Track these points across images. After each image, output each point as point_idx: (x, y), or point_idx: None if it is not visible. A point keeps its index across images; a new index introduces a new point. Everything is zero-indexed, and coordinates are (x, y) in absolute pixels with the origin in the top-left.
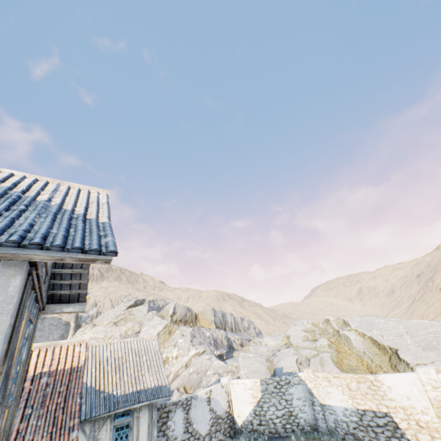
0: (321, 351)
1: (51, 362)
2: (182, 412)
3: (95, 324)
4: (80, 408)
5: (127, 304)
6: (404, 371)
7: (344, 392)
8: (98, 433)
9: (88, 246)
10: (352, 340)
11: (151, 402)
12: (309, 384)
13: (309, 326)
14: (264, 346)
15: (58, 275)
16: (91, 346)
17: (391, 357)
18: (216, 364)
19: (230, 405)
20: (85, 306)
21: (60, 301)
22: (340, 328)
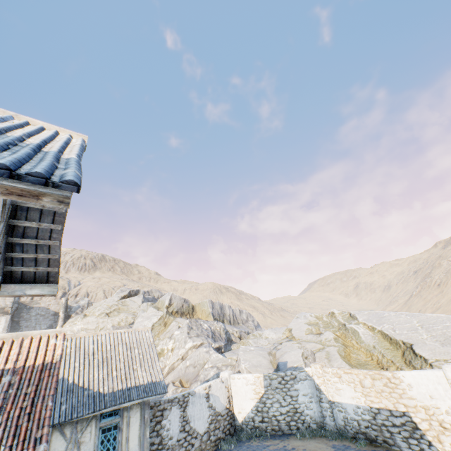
0: (327, 344)
1: (17, 356)
2: (179, 410)
3: (86, 315)
4: (60, 408)
5: (121, 294)
6: (421, 367)
7: (357, 389)
8: (81, 435)
9: (26, 170)
10: (360, 334)
11: (144, 400)
12: (316, 379)
13: (312, 320)
14: (265, 339)
15: (17, 247)
16: (74, 338)
17: (404, 352)
18: (215, 357)
19: (230, 401)
20: (56, 288)
21: (22, 281)
22: (346, 321)
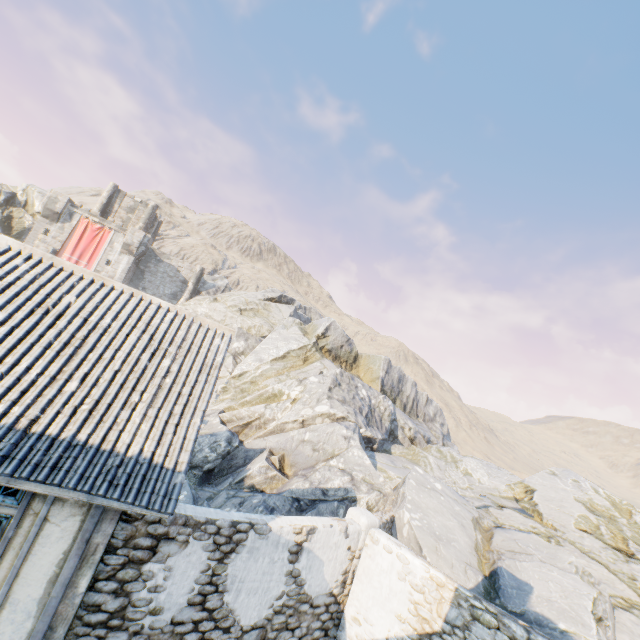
0: None
1: None
2: (207, 553)
3: (216, 300)
4: None
5: (268, 294)
6: None
7: None
8: None
9: None
10: None
11: (92, 502)
12: None
13: (598, 502)
14: (463, 475)
15: None
16: (47, 263)
17: None
18: (356, 456)
19: (346, 582)
20: None
21: None
22: None
